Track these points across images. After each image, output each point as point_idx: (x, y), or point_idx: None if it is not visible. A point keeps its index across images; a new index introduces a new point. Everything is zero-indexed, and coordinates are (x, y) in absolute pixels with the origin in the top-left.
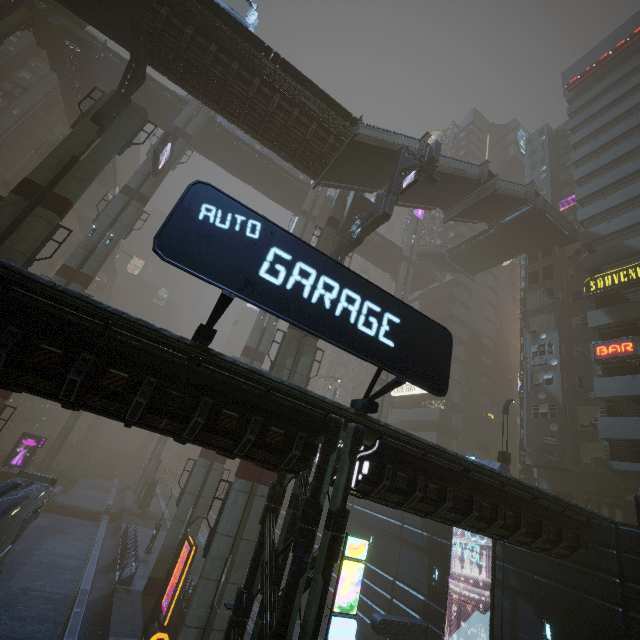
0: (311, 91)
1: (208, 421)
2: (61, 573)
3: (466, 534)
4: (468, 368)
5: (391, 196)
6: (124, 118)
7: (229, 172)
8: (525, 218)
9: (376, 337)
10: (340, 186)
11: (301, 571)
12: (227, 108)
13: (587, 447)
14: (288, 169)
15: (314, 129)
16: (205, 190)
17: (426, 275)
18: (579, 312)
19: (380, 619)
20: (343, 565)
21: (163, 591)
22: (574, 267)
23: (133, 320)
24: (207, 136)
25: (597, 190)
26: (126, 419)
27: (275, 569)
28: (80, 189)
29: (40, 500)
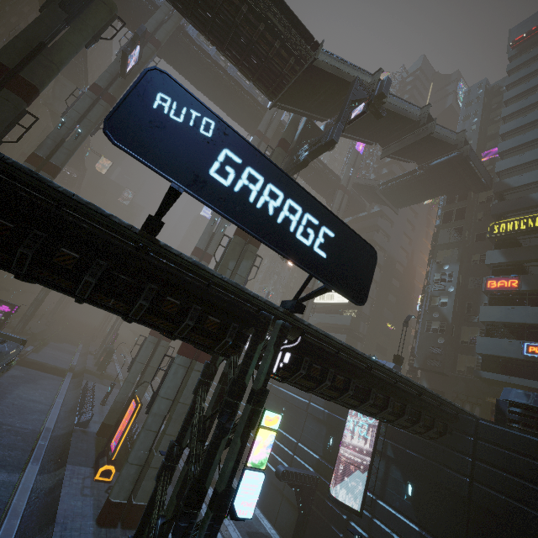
0: (278, 7)
1: (153, 305)
2: (30, 414)
3: (359, 414)
4: (380, 287)
5: (339, 124)
6: (93, 9)
7: (194, 85)
8: (451, 163)
9: (311, 247)
10: (294, 110)
11: (223, 434)
12: (195, 13)
13: (463, 358)
14: (248, 89)
15: (277, 48)
16: (161, 78)
17: (357, 204)
18: (479, 250)
19: (283, 470)
20: (259, 432)
21: (112, 435)
22: (483, 212)
23: (83, 203)
24: (175, 45)
25: (517, 145)
26: (77, 295)
27: (202, 430)
28: (47, 77)
29: (12, 356)
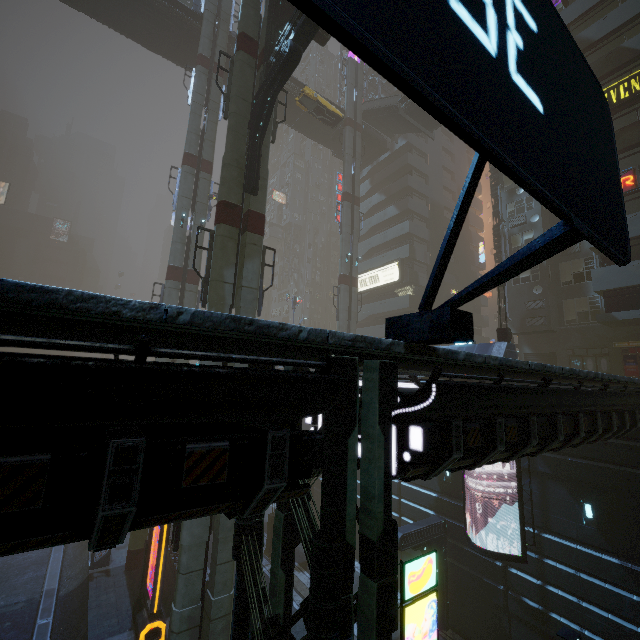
0: None
1: None
2: (19, 575)
3: None
4: (432, 247)
5: None
6: None
7: (66, 3)
8: None
9: (503, 66)
10: None
11: None
12: None
13: (571, 304)
14: None
15: None
16: None
17: (375, 143)
18: None
19: (400, 536)
20: (406, 618)
21: (144, 573)
22: None
23: None
24: None
25: None
26: None
27: None
28: None
29: None
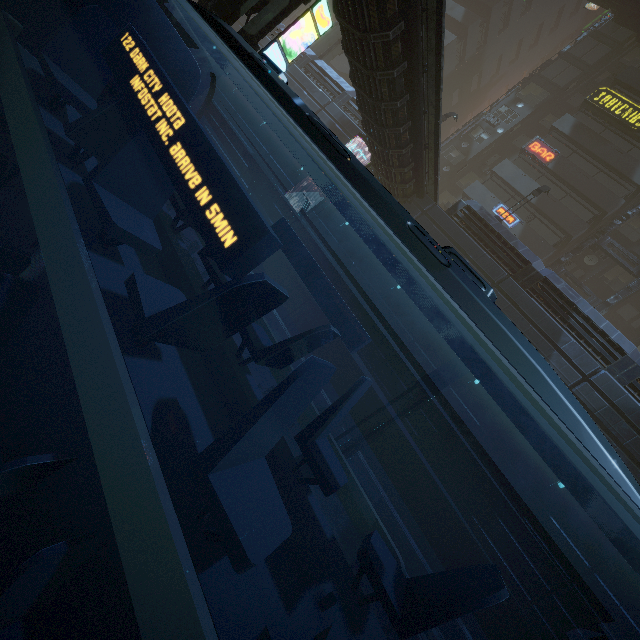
0: None
1: None
2: None
3: None
4: None
5: None
6: None
7: None
8: None
9: None
10: None
11: None
12: None
13: (447, 196)
14: None
15: None
16: None
17: None
18: (560, 114)
19: (253, 153)
20: (306, 16)
21: None
22: (612, 73)
23: None
24: None
25: None
26: None
27: None
28: None
29: None
